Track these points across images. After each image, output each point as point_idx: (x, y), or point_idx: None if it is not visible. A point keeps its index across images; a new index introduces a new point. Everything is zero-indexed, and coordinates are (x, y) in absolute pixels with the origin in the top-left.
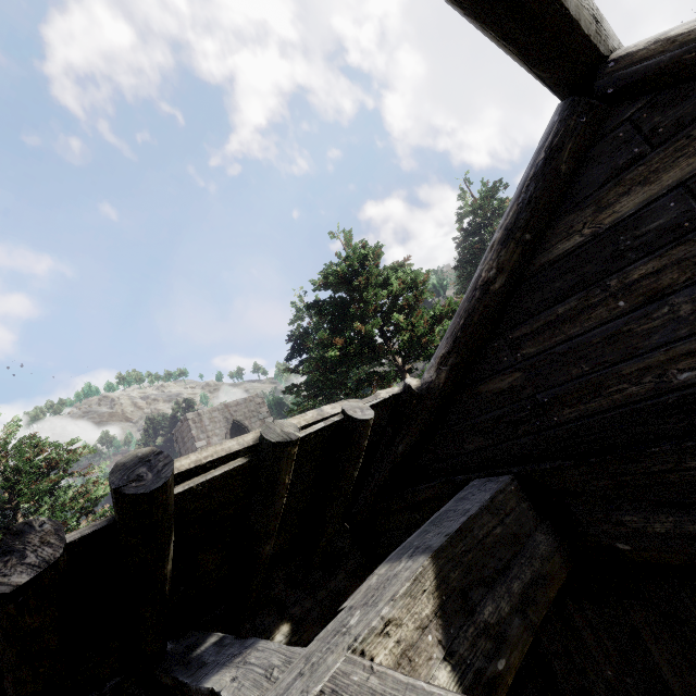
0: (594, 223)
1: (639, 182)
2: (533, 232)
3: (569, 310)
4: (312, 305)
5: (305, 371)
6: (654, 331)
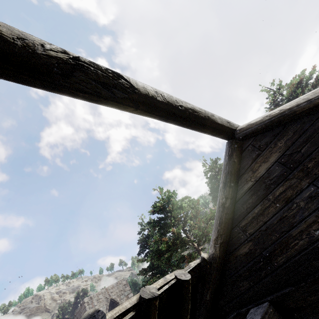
0: (254, 176)
1: (262, 162)
2: (233, 182)
3: (259, 210)
4: (149, 222)
5: (148, 259)
6: (295, 214)
